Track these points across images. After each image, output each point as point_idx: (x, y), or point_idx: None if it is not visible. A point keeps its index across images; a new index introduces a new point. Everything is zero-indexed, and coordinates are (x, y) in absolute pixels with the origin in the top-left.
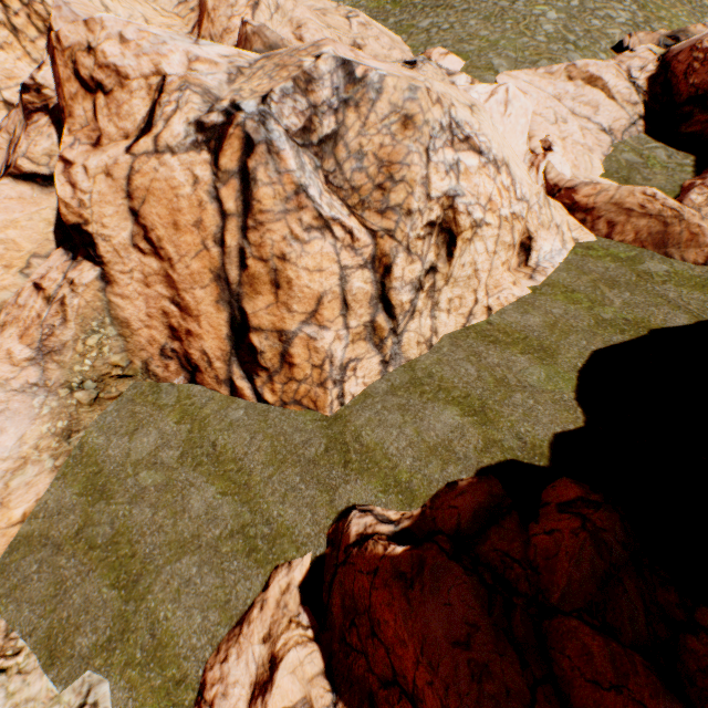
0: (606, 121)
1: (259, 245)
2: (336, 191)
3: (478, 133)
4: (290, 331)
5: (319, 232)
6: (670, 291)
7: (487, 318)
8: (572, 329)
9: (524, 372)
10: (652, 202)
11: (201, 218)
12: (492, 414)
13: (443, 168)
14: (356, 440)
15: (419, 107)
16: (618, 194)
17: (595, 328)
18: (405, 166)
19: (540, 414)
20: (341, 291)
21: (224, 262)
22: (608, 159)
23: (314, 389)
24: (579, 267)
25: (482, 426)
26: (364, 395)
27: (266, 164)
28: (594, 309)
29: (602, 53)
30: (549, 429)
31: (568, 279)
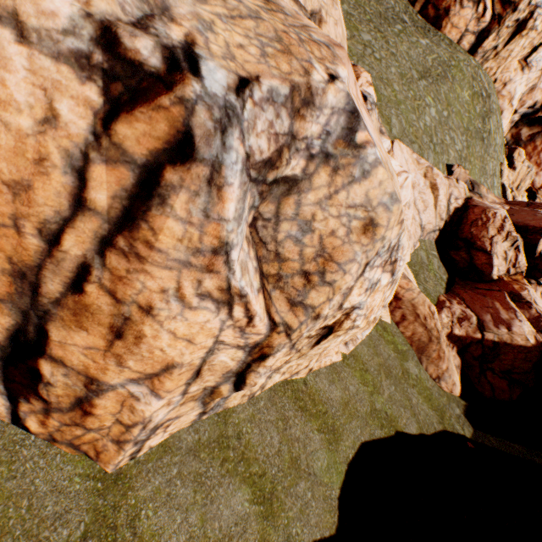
0: (425, 220)
1: (119, 276)
2: (257, 243)
3: (403, 257)
4: (107, 382)
5: (215, 304)
6: (414, 396)
7: (305, 375)
8: (356, 413)
9: (314, 454)
10: (431, 319)
11: (31, 182)
12: (277, 504)
13: (366, 284)
14: (130, 524)
15: (388, 221)
16: (418, 299)
17: (369, 416)
18: (342, 271)
19: (312, 512)
20: (201, 362)
21: (42, 263)
22: (415, 250)
23: (105, 441)
24: (375, 346)
25: (264, 520)
26: (164, 447)
27: (194, 192)
28: (373, 395)
29: (441, 164)
30: (313, 534)
31: (367, 356)
